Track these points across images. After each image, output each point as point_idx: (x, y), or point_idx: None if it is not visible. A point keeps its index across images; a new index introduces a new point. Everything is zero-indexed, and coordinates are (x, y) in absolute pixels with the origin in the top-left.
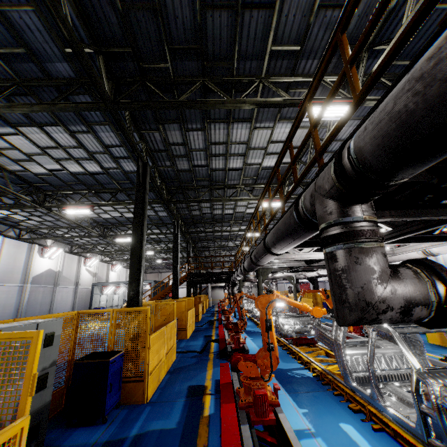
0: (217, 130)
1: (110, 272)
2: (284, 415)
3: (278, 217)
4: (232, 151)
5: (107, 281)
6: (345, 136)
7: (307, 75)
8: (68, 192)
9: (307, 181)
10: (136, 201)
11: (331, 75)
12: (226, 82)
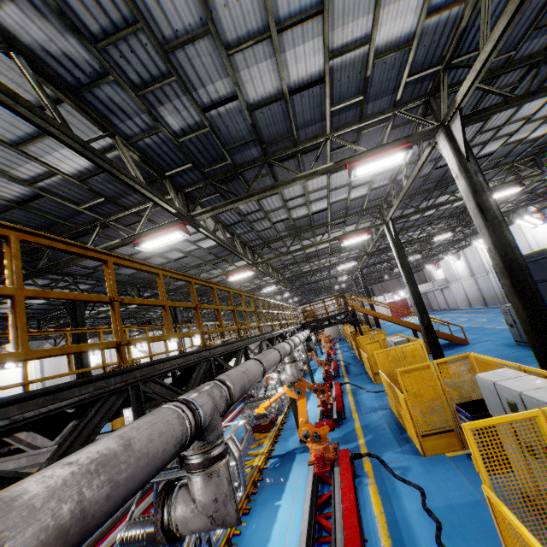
0: (121, 248)
1: (169, 343)
2: (107, 540)
3: (291, 263)
4: (158, 252)
5: (168, 354)
6: (255, 208)
7: (141, 203)
8: (56, 313)
9: (274, 238)
10: (72, 337)
11: (163, 194)
12: (75, 233)
